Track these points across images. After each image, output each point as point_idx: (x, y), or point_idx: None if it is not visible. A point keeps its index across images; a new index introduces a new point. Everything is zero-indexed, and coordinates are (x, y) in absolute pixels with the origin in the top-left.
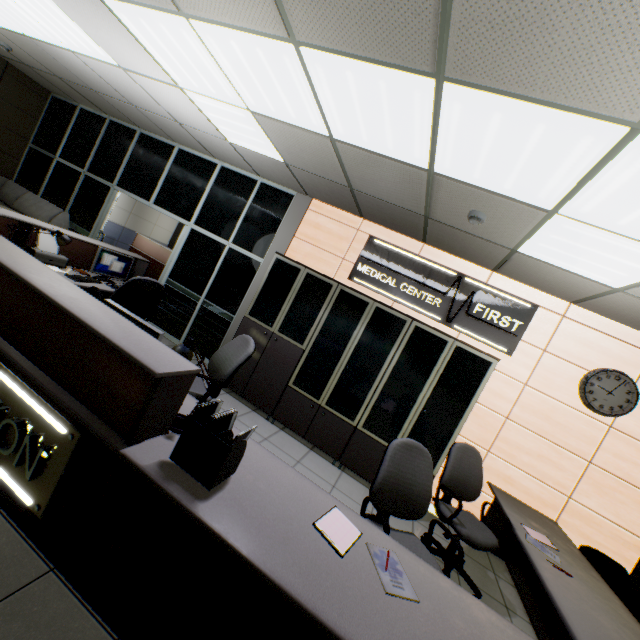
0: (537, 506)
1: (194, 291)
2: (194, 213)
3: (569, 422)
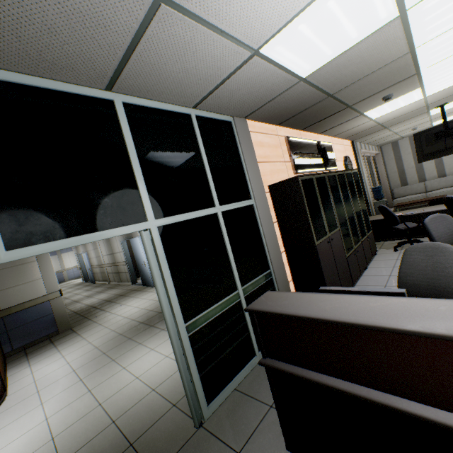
0: None
1: (226, 295)
2: (142, 202)
3: None
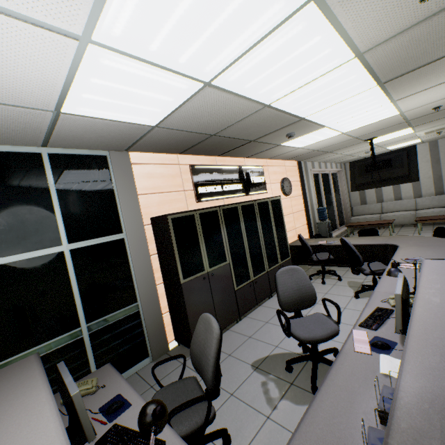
0: (293, 239)
1: (61, 334)
2: None
3: (285, 205)
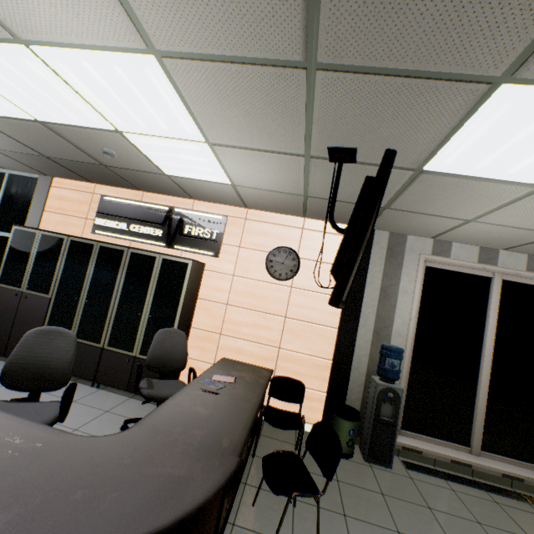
0: (261, 363)
1: None
2: None
3: (266, 293)
